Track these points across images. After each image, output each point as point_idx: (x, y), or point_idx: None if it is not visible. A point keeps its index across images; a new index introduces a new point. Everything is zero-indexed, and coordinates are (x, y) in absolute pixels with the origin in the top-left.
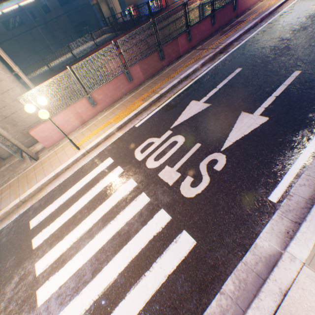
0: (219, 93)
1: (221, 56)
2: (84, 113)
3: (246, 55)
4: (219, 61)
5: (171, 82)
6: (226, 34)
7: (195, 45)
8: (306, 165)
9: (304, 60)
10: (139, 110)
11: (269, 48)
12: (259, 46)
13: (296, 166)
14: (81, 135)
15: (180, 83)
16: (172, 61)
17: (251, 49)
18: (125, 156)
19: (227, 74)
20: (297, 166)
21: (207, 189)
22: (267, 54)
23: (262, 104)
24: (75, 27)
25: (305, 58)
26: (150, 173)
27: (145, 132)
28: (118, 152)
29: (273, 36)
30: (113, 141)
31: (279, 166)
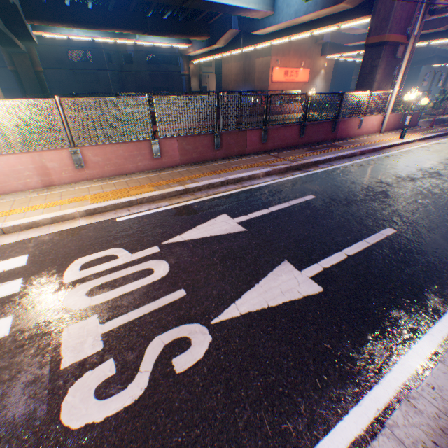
0: (268, 217)
1: (296, 172)
2: (56, 171)
3: (329, 183)
4: (291, 177)
5: (211, 179)
6: (314, 152)
7: (270, 148)
8: (362, 443)
9: (404, 217)
10: (138, 198)
11: (362, 186)
12: (349, 179)
13: (338, 435)
14: (26, 201)
15: (225, 185)
16: (231, 155)
17: (338, 178)
18: (52, 263)
19: (292, 196)
20: (340, 438)
21: (121, 417)
22: (355, 191)
23: (322, 258)
24: (154, 88)
25: (406, 215)
26: (54, 320)
27: (121, 234)
28: (49, 251)
29: (371, 174)
30: (64, 229)
31: (304, 418)
